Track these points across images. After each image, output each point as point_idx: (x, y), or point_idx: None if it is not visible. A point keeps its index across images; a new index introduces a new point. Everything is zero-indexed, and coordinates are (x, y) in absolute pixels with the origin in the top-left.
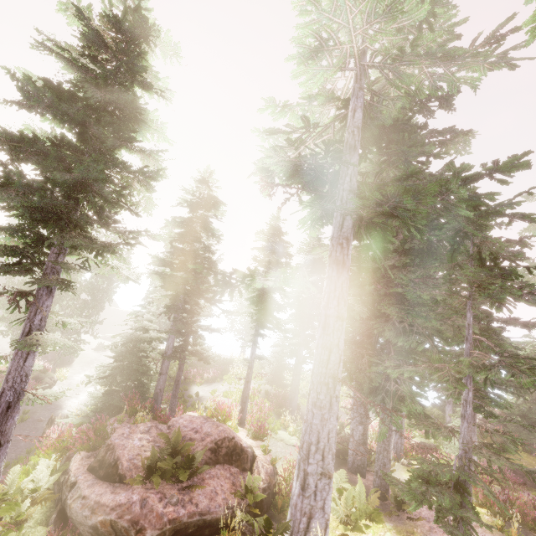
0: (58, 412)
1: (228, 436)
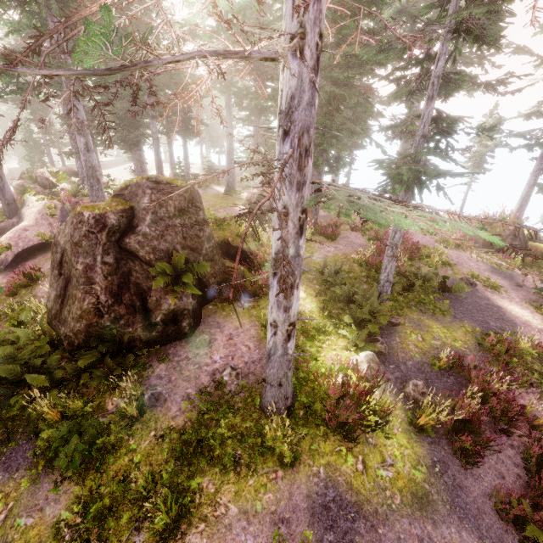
0: None
1: (70, 169)
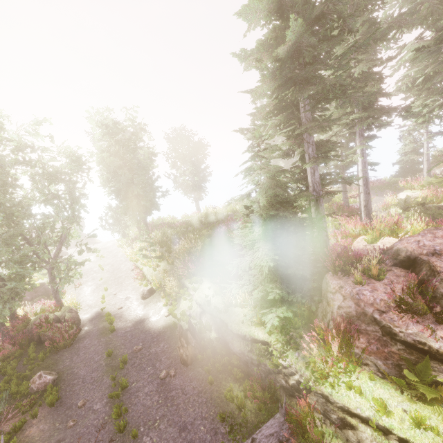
0: (137, 332)
1: None
